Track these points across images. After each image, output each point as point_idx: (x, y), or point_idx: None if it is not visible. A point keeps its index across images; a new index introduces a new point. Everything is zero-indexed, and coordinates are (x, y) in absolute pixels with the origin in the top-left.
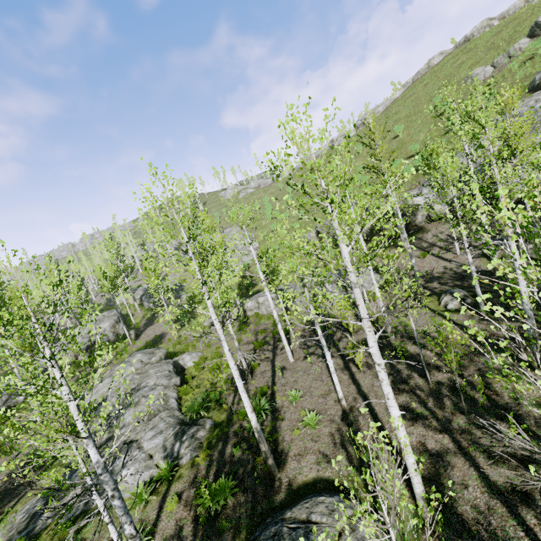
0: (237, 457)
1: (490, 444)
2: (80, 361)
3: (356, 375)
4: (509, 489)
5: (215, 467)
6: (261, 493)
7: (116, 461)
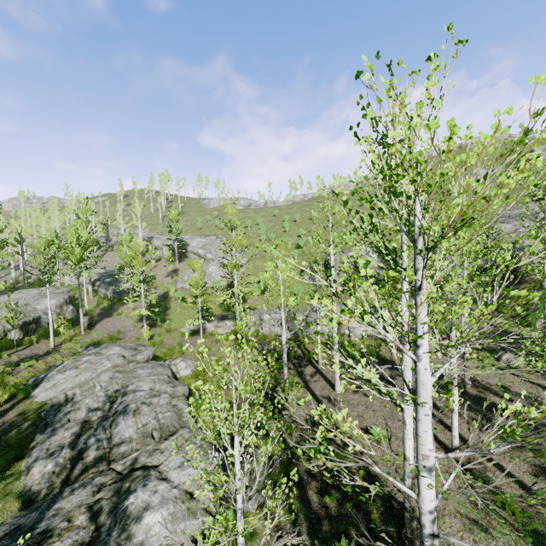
0: (335, 510)
1: None
2: (10, 340)
3: (445, 421)
4: None
5: (304, 523)
6: None
7: (128, 497)
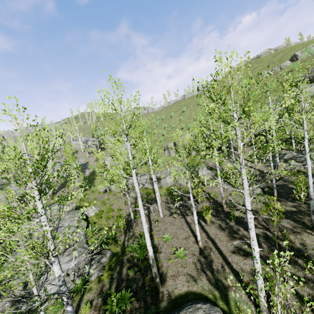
0: (131, 276)
1: (294, 272)
2: (12, 207)
3: (205, 227)
4: (311, 299)
5: (115, 283)
6: (150, 301)
7: (40, 277)
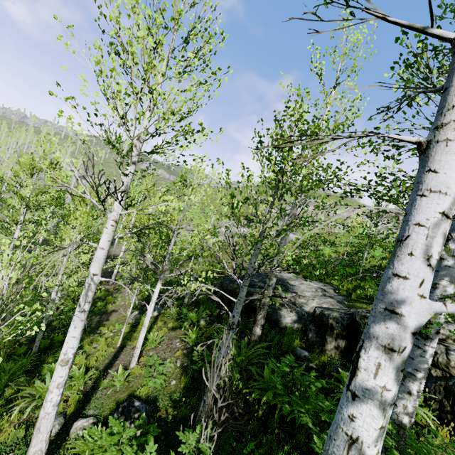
0: None
1: None
2: None
3: None
4: None
5: None
6: None
7: None
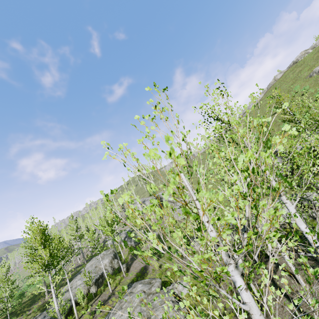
0: None
1: None
2: (91, 293)
3: None
4: None
5: None
6: None
7: None
